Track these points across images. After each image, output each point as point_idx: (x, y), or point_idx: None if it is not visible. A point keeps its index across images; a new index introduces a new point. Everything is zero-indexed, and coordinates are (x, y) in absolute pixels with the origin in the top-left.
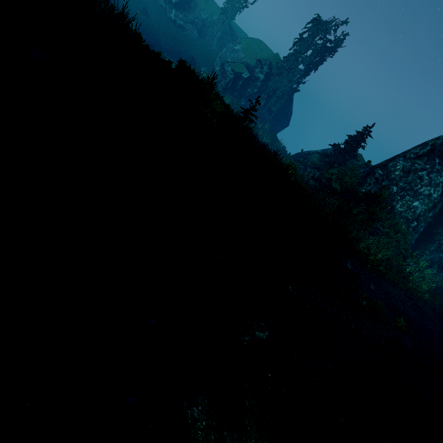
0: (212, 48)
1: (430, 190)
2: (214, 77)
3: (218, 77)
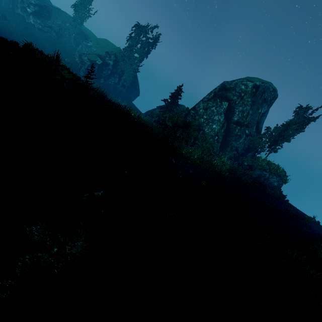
0: (71, 45)
1: (219, 117)
2: (57, 54)
3: (79, 65)
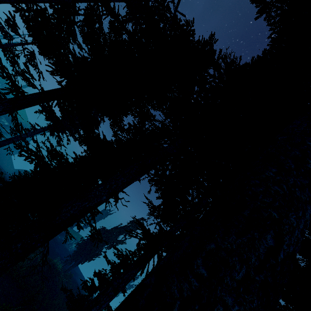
0: None
1: None
2: None
3: None
